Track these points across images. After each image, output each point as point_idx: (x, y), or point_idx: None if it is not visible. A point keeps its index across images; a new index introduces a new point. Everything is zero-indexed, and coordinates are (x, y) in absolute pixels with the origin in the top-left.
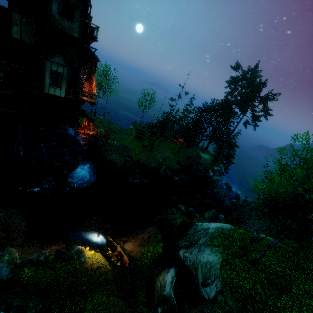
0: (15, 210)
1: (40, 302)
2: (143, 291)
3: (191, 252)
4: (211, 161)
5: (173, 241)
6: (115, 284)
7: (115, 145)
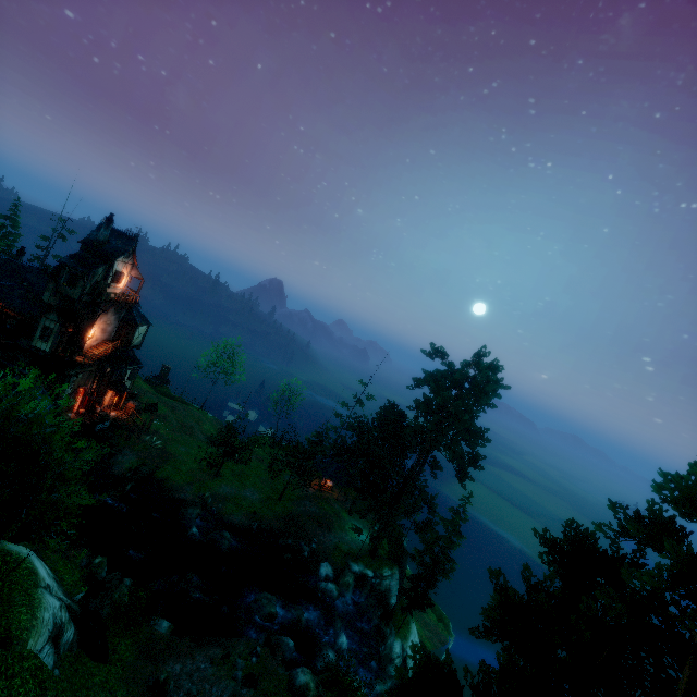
0: None
1: None
2: None
3: None
4: (363, 548)
5: None
6: None
7: (150, 446)
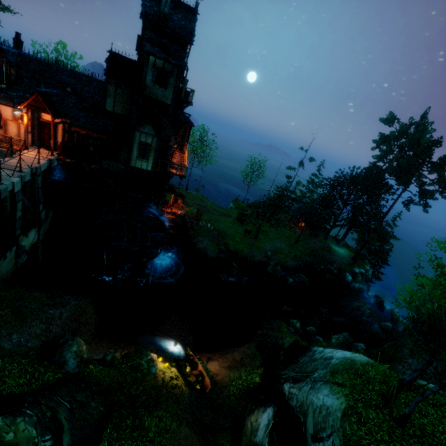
0: (87, 299)
1: (103, 405)
2: (227, 432)
3: (301, 388)
4: (349, 258)
5: (276, 370)
6: (191, 412)
7: (208, 229)
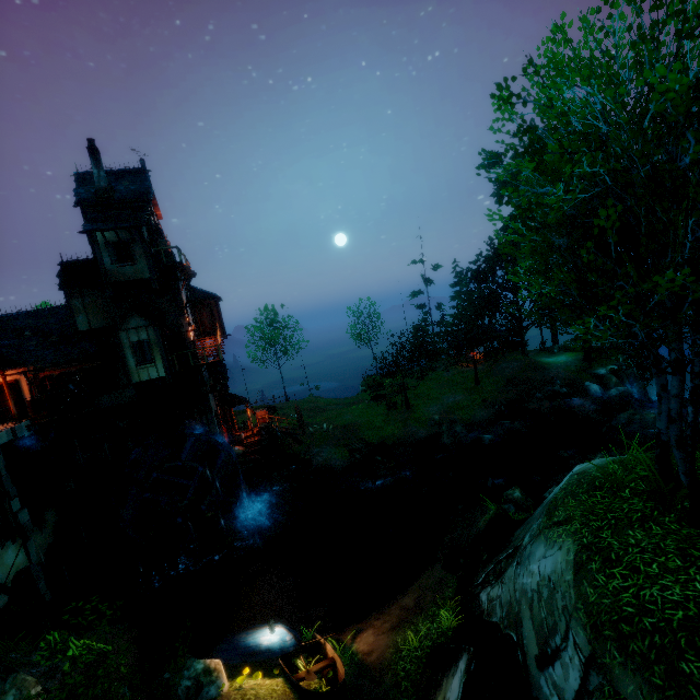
0: (118, 626)
1: None
2: None
3: (504, 579)
4: (579, 362)
5: (472, 579)
6: None
7: (325, 432)
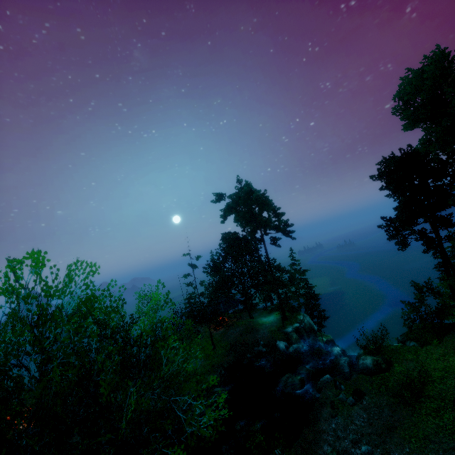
0: None
1: None
2: None
3: None
4: (279, 321)
5: None
6: None
7: None
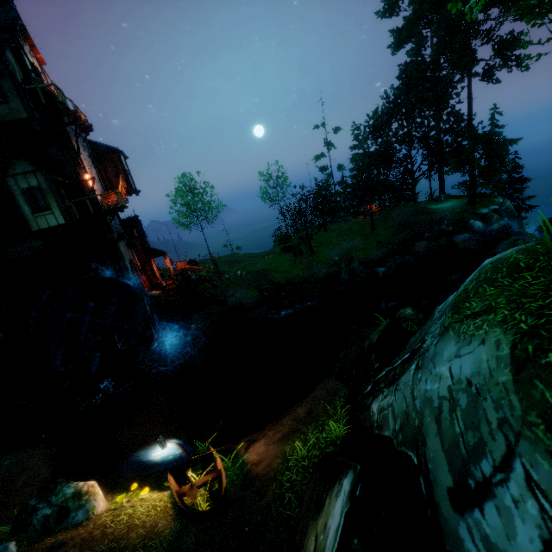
0: (37, 447)
1: None
2: None
3: (400, 386)
4: (463, 205)
5: (363, 388)
6: None
7: (239, 277)
